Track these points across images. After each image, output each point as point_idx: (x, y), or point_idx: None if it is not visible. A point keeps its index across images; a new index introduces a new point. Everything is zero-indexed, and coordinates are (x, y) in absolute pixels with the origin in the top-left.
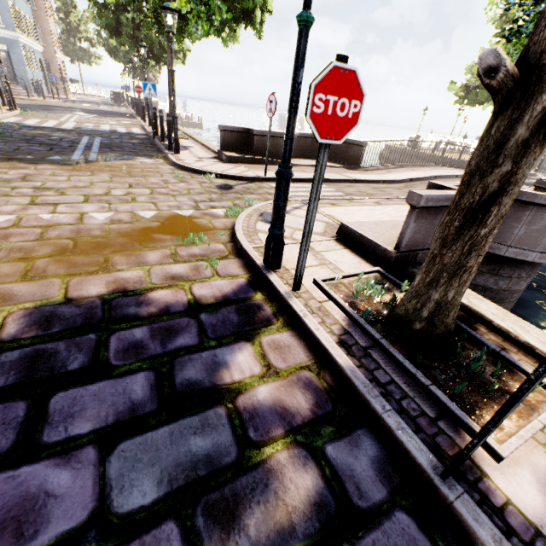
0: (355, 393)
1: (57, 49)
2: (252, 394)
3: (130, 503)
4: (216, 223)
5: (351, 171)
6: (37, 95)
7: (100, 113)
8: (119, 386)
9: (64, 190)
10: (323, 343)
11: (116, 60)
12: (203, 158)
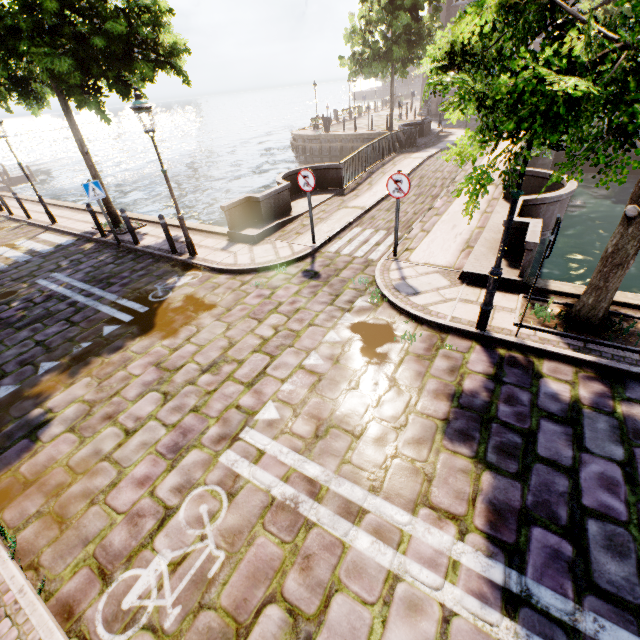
0: (607, 369)
1: None
2: (583, 397)
3: (619, 455)
4: (382, 315)
5: (347, 198)
6: None
7: None
8: (546, 432)
9: (229, 358)
10: (573, 356)
11: None
12: (226, 248)
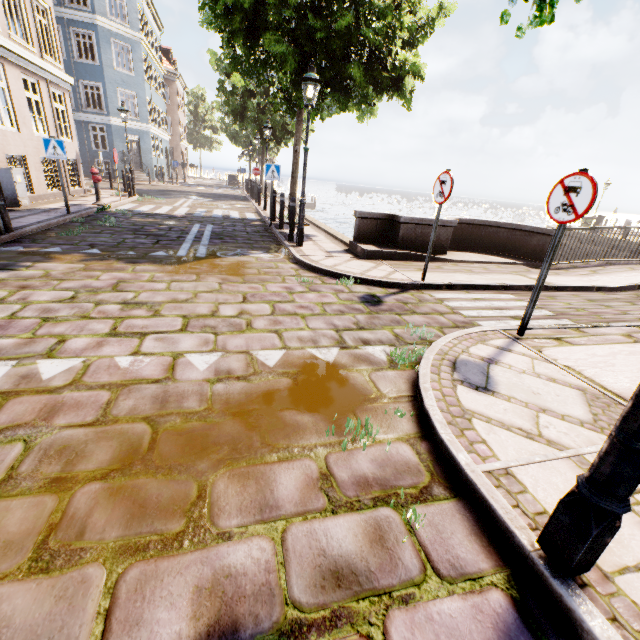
0: None
1: (183, 138)
2: None
3: None
4: (380, 380)
5: (538, 271)
6: (157, 181)
7: (214, 196)
8: None
9: (159, 307)
10: None
11: (236, 144)
12: (332, 252)
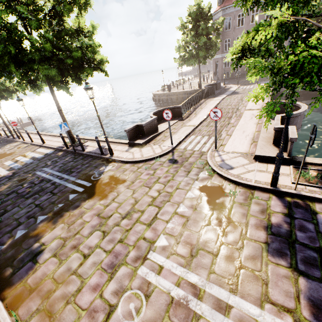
0: None
1: None
2: None
3: None
4: (215, 181)
5: (185, 121)
6: None
7: None
8: None
9: (136, 209)
10: None
11: None
12: (128, 150)
